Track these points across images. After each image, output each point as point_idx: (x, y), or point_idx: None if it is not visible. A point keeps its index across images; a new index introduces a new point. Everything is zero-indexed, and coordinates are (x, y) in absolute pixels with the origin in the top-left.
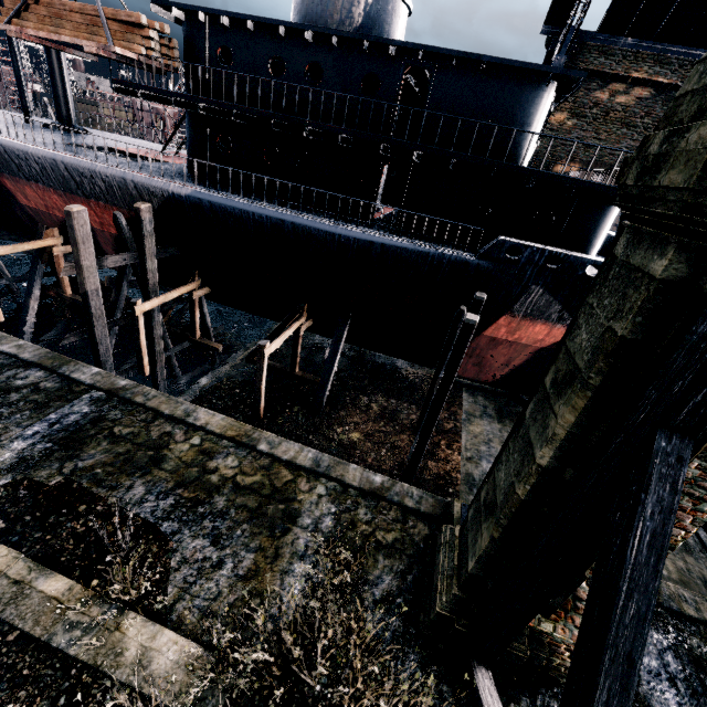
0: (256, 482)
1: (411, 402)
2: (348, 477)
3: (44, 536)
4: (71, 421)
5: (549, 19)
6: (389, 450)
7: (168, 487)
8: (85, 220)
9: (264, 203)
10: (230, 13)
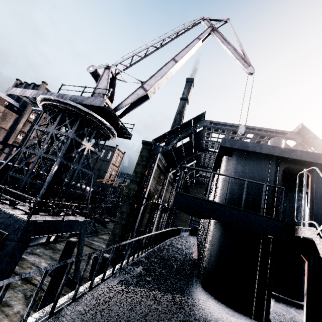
0: None
1: None
2: None
3: None
4: None
5: (155, 139)
6: None
7: None
8: None
9: None
10: None
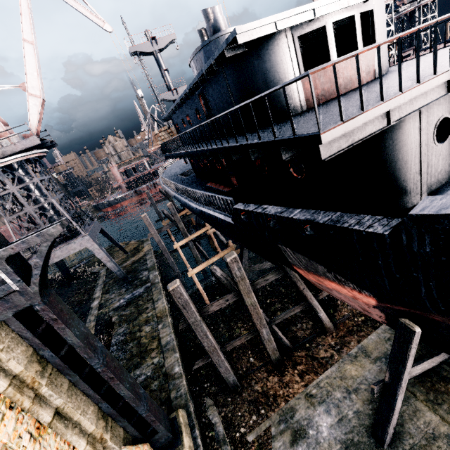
0: (145, 343)
1: (311, 319)
2: (167, 360)
3: (99, 335)
4: (135, 295)
5: None
6: (252, 353)
7: (127, 332)
8: (147, 218)
9: (185, 196)
10: (168, 112)
